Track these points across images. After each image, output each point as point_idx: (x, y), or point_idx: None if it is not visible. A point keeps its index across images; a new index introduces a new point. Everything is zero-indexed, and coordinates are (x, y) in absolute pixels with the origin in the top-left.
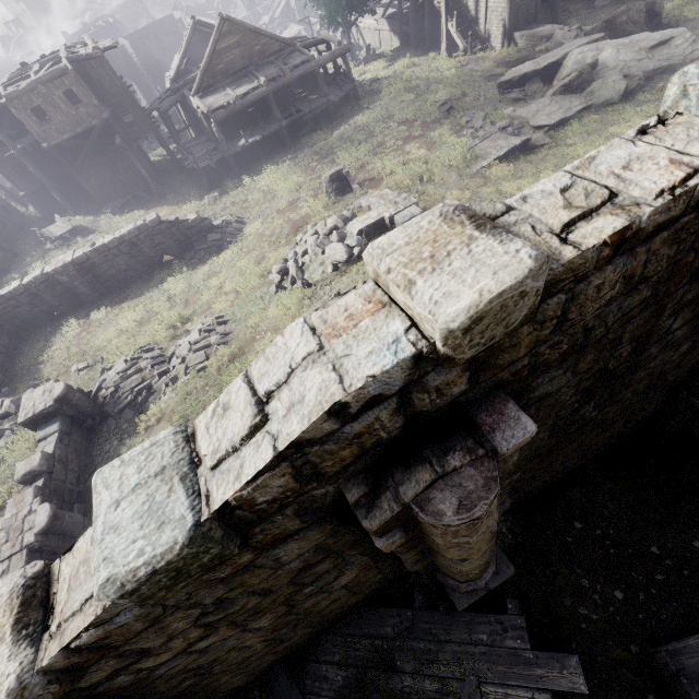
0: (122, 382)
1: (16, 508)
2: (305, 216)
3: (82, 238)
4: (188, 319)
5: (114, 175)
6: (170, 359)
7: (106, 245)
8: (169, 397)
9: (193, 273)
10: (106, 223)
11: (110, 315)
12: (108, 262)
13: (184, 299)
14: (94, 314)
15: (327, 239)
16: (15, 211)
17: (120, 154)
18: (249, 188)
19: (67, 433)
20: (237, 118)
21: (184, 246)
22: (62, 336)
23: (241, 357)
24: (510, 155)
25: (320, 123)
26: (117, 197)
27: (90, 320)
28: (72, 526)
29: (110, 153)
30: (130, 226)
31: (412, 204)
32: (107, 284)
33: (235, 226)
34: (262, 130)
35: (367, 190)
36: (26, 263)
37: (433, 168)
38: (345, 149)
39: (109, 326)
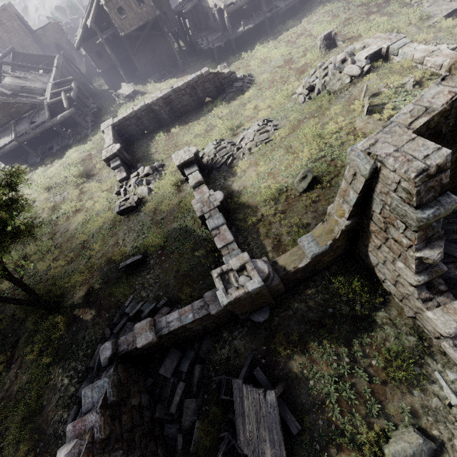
0: (217, 153)
1: (201, 194)
2: (304, 65)
3: (140, 97)
4: (238, 126)
5: (153, 57)
6: (240, 142)
7: (179, 87)
8: (248, 158)
9: (230, 105)
10: (151, 88)
11: (183, 129)
12: (178, 99)
13: (229, 118)
14: (172, 130)
15: (341, 65)
16: (88, 86)
17: (158, 43)
18: (246, 60)
19: (200, 172)
20: (236, 13)
21: (218, 91)
22: (156, 142)
23: (294, 133)
24: (452, 15)
25: (288, 16)
26: (153, 73)
27: (170, 133)
28: (226, 206)
29: (153, 42)
30: (193, 75)
31: (402, 38)
32: (175, 114)
33: (249, 78)
34: (253, 21)
35: (349, 44)
36: (111, 111)
37: (398, 25)
38: (321, 24)
39: (186, 134)
